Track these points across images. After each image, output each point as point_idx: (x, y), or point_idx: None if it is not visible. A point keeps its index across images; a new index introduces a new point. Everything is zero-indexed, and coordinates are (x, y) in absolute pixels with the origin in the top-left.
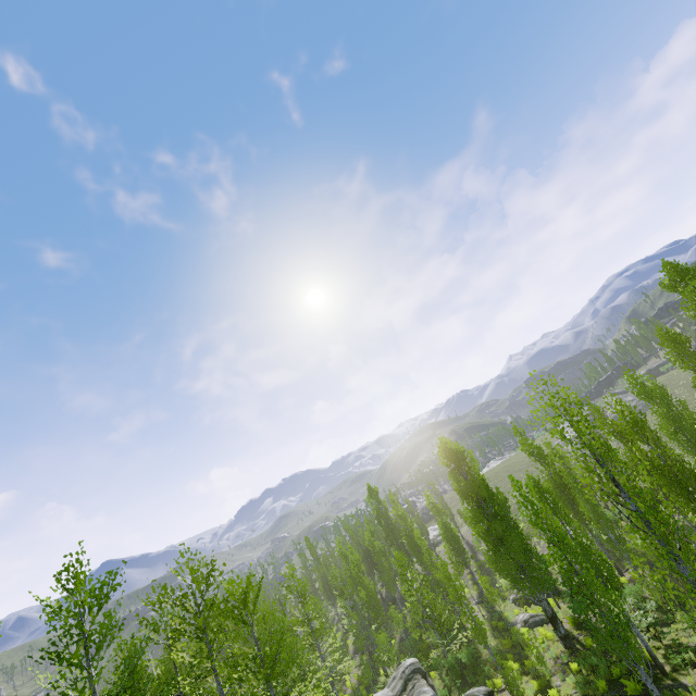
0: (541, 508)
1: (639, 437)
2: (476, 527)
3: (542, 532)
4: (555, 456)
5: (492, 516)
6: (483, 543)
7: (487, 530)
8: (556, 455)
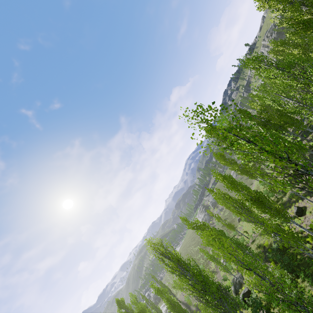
0: (226, 243)
1: (236, 189)
2: (187, 289)
3: (235, 263)
4: (202, 225)
5: (192, 275)
6: (190, 297)
7: (193, 287)
8: (203, 224)
